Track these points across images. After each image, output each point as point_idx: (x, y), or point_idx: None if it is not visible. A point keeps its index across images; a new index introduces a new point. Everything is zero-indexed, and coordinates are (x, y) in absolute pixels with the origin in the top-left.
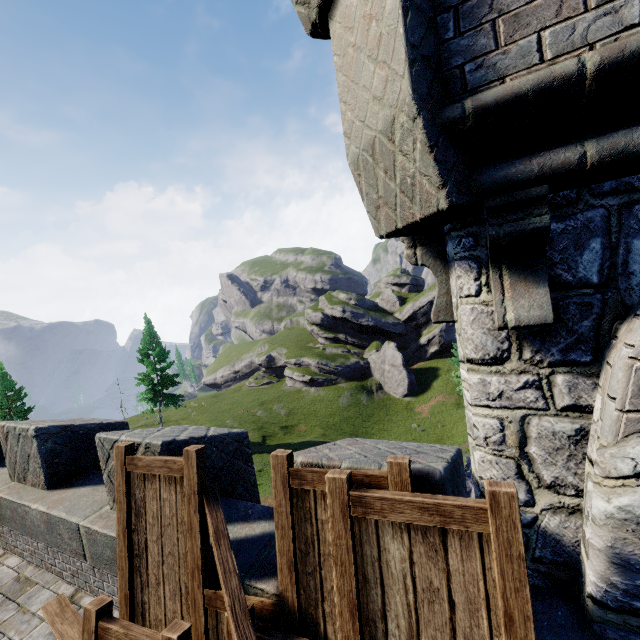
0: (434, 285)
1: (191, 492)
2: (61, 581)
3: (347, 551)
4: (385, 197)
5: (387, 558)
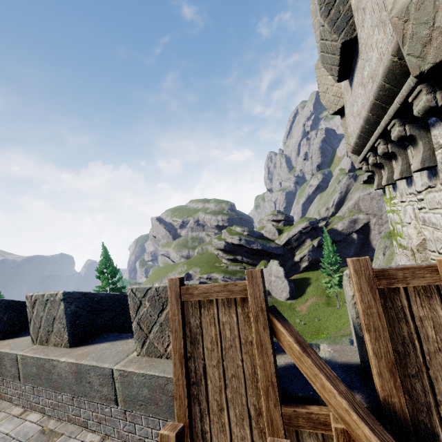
0: (301, 220)
1: (258, 309)
2: (85, 431)
3: None
4: None
5: None
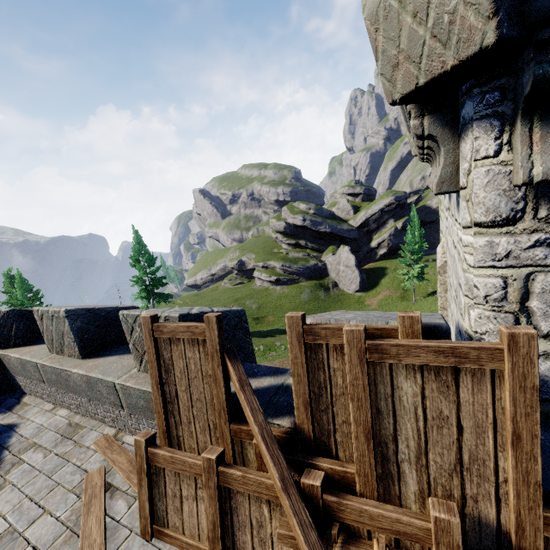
0: (385, 194)
1: (213, 351)
2: (104, 425)
3: (363, 389)
4: (408, 49)
5: (400, 394)
